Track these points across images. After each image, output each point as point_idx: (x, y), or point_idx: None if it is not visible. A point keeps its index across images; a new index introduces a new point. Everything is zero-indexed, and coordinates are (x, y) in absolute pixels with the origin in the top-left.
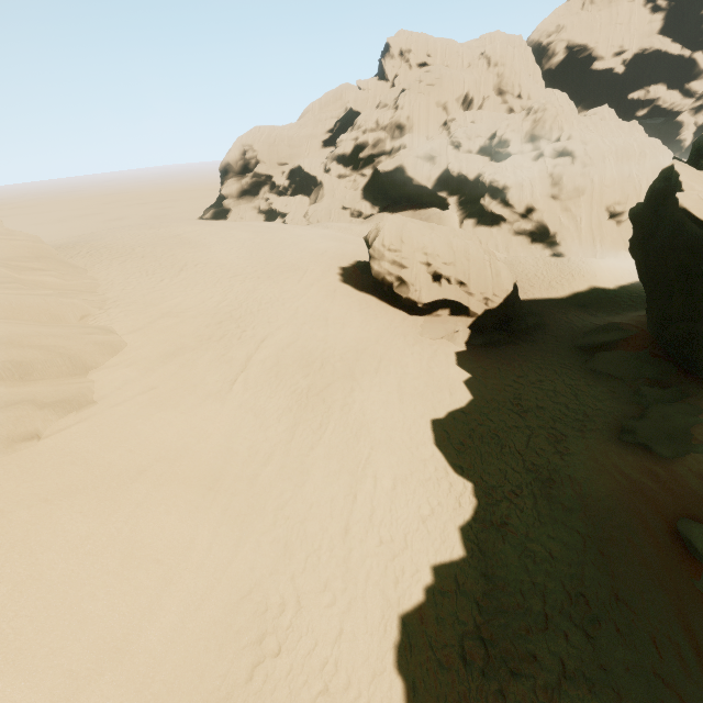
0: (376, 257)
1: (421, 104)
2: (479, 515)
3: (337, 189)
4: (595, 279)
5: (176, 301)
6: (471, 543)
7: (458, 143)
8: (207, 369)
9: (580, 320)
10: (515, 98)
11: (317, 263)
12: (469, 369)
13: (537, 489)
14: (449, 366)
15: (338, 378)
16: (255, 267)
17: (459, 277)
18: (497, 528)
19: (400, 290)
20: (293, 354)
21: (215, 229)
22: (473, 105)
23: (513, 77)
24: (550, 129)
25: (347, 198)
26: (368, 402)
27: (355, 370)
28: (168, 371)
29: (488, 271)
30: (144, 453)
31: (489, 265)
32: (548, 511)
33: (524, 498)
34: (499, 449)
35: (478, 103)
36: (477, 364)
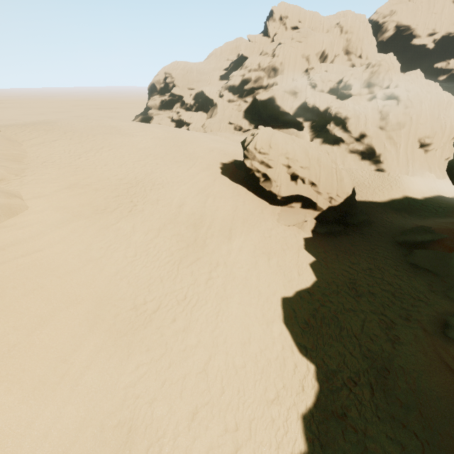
0: (249, 157)
1: (291, 55)
2: (320, 402)
3: (227, 109)
4: (408, 190)
5: (85, 175)
6: (313, 435)
7: (315, 84)
8: (95, 236)
9: (397, 220)
10: (357, 57)
11: (205, 158)
12: (314, 253)
13: (373, 378)
14: (299, 249)
15: (207, 253)
16: (156, 156)
17: (312, 179)
18: (337, 420)
19: (265, 184)
20: (173, 228)
21: (134, 126)
22: (327, 60)
23: (357, 42)
24: (383, 79)
25: (233, 116)
26: (230, 277)
27: (222, 247)
28: (59, 235)
29: (334, 177)
30: (3, 320)
31: (335, 172)
32: (385, 405)
33: (362, 387)
34: (338, 331)
35: (331, 59)
36: (320, 249)
